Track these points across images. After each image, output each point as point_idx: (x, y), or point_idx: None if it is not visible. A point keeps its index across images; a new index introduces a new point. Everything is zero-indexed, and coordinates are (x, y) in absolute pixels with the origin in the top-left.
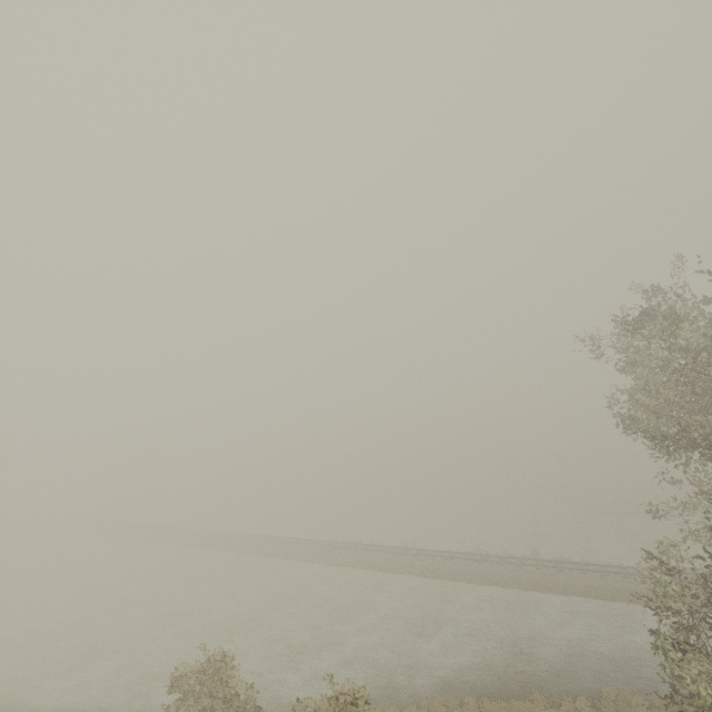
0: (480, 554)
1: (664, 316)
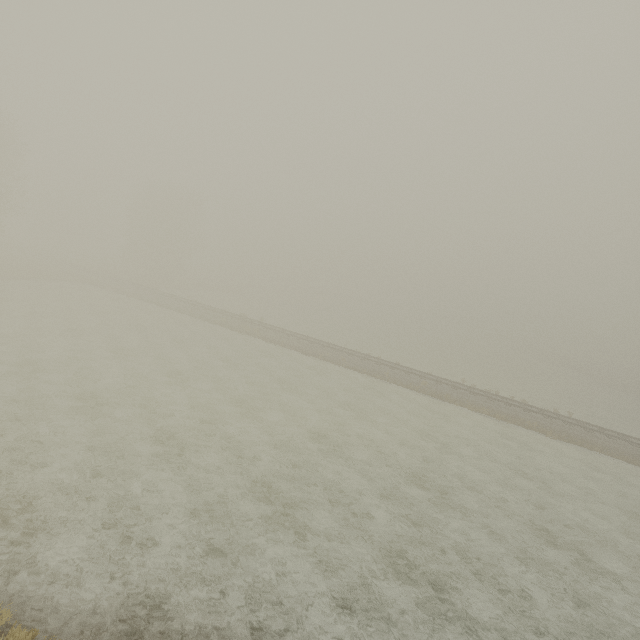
0: None
1: None
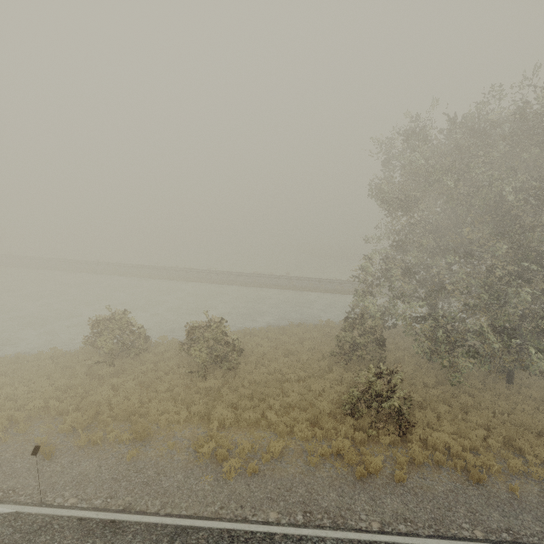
0: (258, 274)
1: (421, 133)
